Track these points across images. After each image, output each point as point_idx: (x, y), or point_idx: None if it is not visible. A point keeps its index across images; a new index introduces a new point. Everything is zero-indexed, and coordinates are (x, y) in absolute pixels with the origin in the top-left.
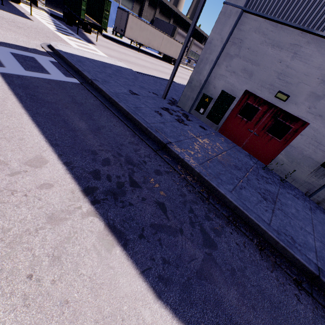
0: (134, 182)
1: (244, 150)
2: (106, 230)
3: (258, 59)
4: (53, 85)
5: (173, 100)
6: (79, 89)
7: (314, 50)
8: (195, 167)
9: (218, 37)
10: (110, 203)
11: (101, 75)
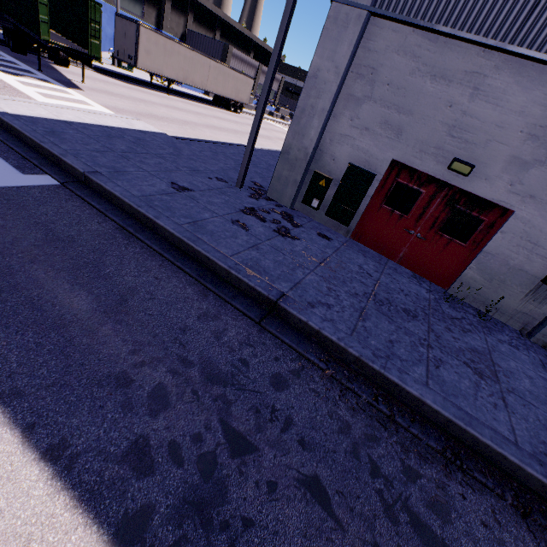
0: (238, 438)
1: (402, 267)
2: None
3: (409, 102)
4: None
5: (257, 186)
6: (60, 201)
7: (509, 80)
8: (347, 346)
9: (329, 66)
10: None
11: (106, 159)
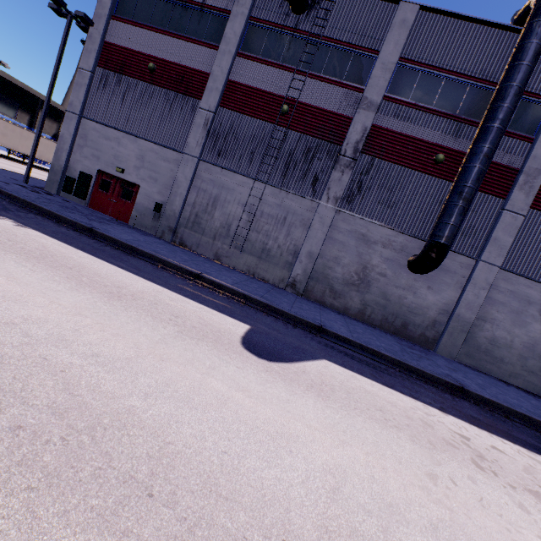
0: None
1: (110, 216)
2: None
3: (100, 147)
4: None
5: (43, 188)
6: None
7: (127, 141)
8: (21, 197)
9: (68, 133)
10: None
11: None
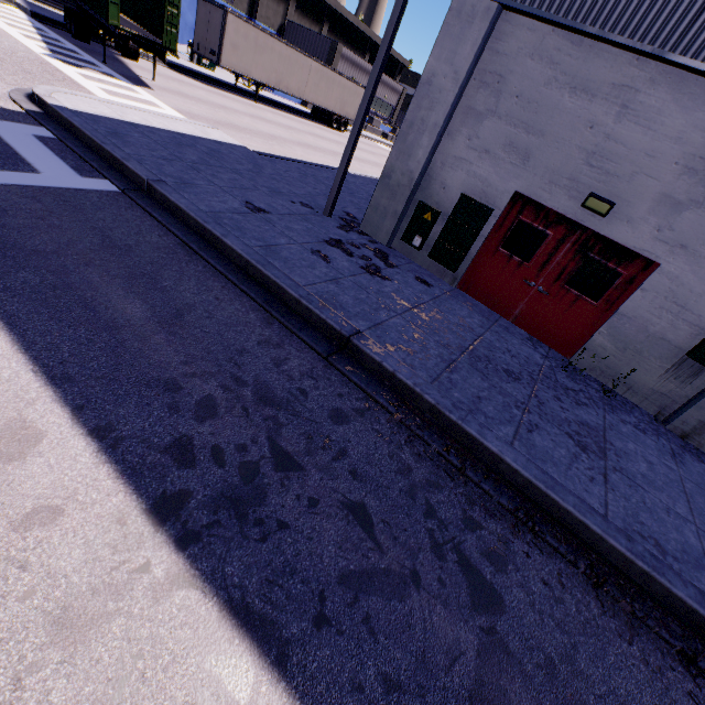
0: (285, 456)
1: (517, 327)
2: (226, 624)
3: (542, 120)
4: (47, 202)
5: (350, 217)
6: (119, 208)
7: (666, 98)
8: (424, 392)
9: (447, 70)
10: (228, 535)
11: (173, 168)
